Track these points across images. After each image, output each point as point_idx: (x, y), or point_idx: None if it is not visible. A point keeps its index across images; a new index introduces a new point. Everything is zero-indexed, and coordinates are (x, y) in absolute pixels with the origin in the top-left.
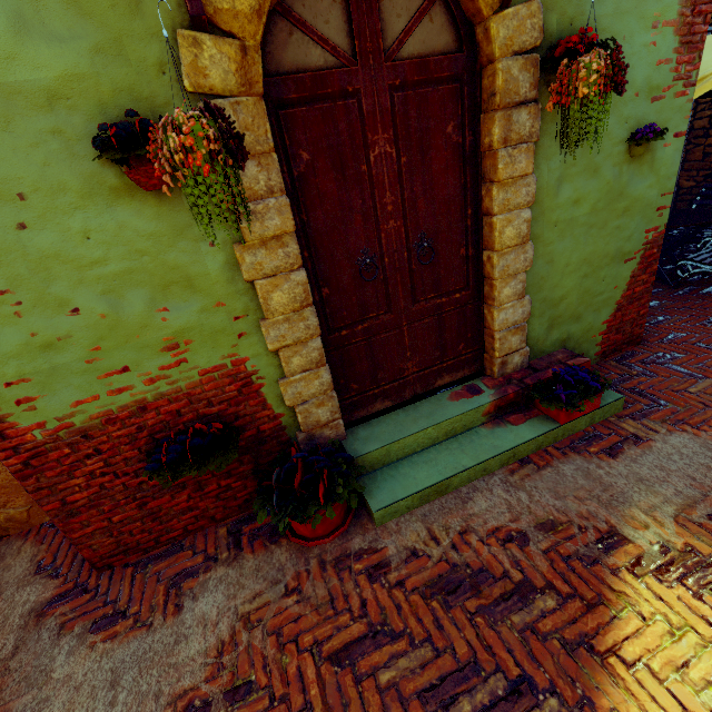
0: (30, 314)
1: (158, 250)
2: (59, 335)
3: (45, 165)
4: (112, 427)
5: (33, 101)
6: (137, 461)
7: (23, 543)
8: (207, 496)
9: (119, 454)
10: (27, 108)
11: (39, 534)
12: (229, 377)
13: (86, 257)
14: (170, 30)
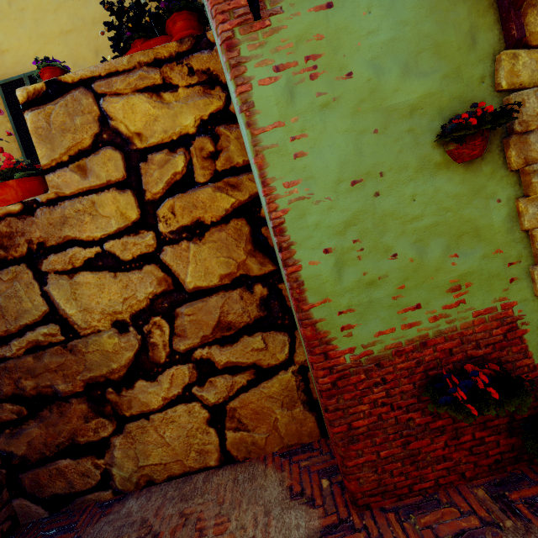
0: (366, 258)
1: (458, 207)
2: (379, 275)
3: (398, 152)
4: (398, 359)
5: (401, 114)
6: (410, 395)
7: (265, 467)
8: (460, 447)
9: (398, 386)
10: (397, 118)
11: (275, 461)
12: (496, 320)
13: (409, 214)
14: (491, 56)
